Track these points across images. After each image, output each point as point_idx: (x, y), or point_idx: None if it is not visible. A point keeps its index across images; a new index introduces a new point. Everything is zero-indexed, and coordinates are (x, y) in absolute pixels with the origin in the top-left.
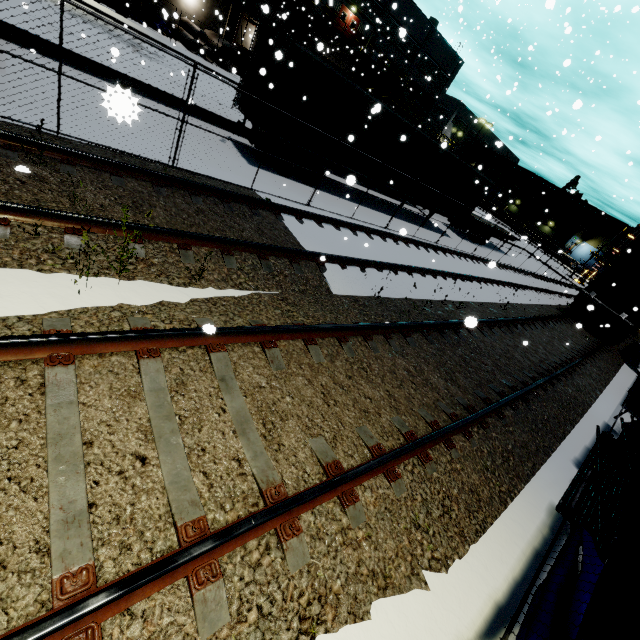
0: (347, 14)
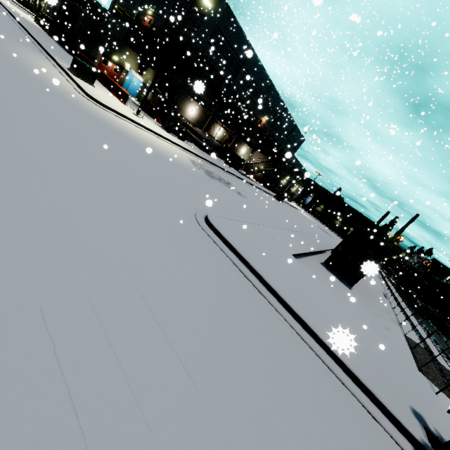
0: (262, 120)
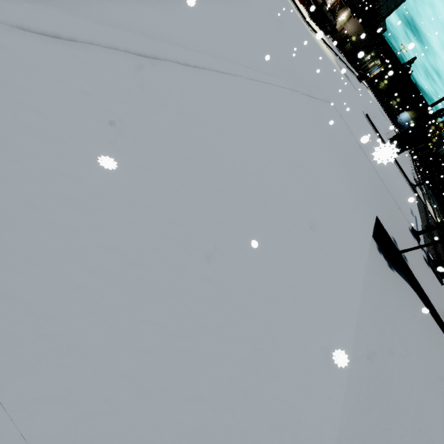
0: None
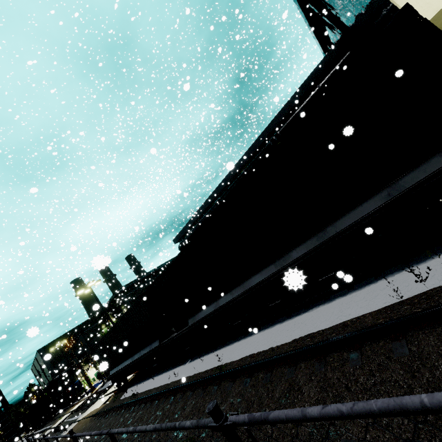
0: None
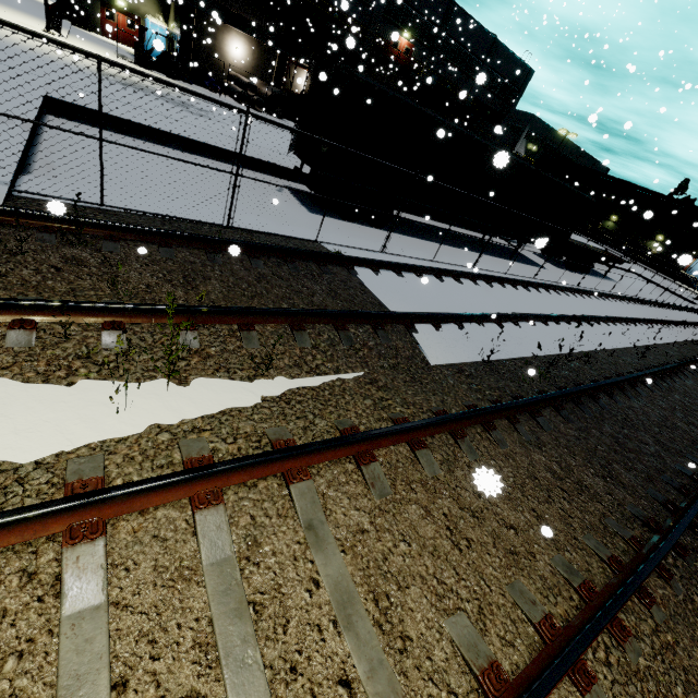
0: (399, 41)
